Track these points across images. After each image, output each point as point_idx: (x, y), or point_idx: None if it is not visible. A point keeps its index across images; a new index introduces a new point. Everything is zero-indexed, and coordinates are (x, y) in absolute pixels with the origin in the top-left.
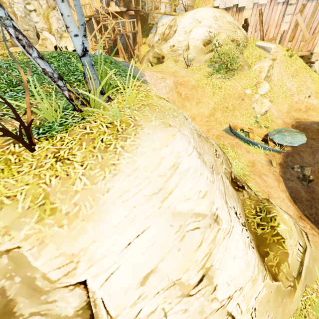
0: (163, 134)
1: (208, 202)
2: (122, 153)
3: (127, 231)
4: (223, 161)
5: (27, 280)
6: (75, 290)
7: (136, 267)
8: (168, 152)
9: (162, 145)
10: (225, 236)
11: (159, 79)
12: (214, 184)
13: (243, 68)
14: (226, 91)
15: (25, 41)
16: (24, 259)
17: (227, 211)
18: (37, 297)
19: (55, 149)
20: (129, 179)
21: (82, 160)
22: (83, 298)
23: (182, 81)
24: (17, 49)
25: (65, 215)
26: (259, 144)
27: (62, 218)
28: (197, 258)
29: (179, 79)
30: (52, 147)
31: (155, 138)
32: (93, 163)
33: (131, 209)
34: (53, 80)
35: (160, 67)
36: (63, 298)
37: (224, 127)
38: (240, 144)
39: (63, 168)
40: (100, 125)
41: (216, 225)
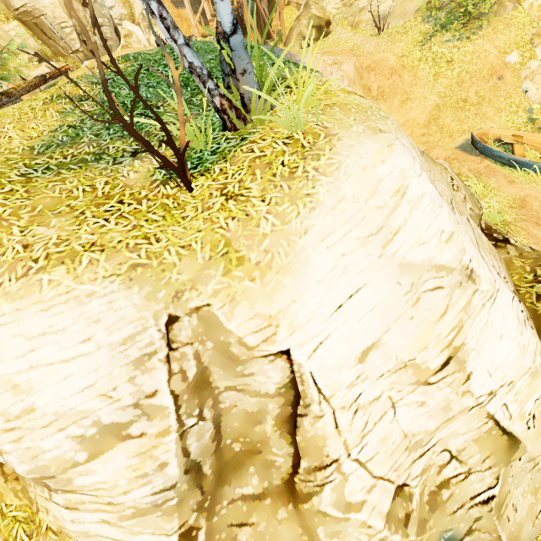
0: (373, 145)
1: (455, 248)
2: (317, 177)
3: (336, 289)
4: (465, 197)
5: (221, 346)
6: (275, 362)
7: (351, 338)
8: (387, 171)
9: (375, 161)
10: (484, 302)
11: (328, 67)
12: (460, 226)
13: (502, 7)
14: (462, 68)
15: (170, 20)
16: (216, 320)
17: (486, 266)
18: (232, 368)
19: (219, 185)
20: (333, 214)
21: (261, 194)
22: (286, 373)
23: (370, 63)
24: (102, 58)
25: (256, 265)
26: (537, 165)
27: (252, 270)
28: (440, 331)
29: (365, 61)
30: (213, 183)
31: (363, 152)
32: (278, 196)
33: (339, 257)
34: (201, 82)
35: (324, 45)
36: (262, 371)
37: (459, 142)
38: (494, 170)
39: (238, 207)
40: (274, 143)
41: (470, 283)
